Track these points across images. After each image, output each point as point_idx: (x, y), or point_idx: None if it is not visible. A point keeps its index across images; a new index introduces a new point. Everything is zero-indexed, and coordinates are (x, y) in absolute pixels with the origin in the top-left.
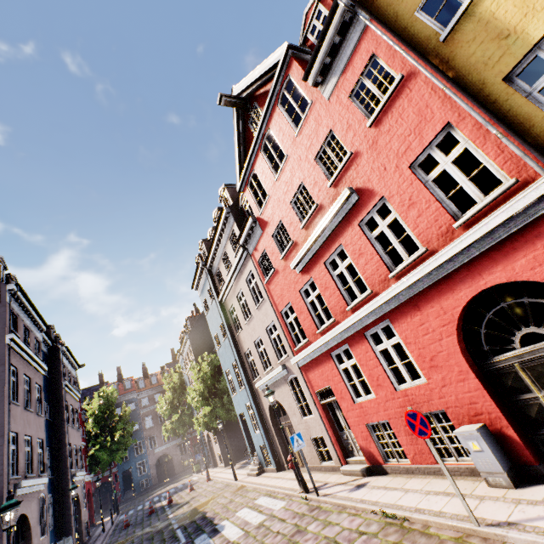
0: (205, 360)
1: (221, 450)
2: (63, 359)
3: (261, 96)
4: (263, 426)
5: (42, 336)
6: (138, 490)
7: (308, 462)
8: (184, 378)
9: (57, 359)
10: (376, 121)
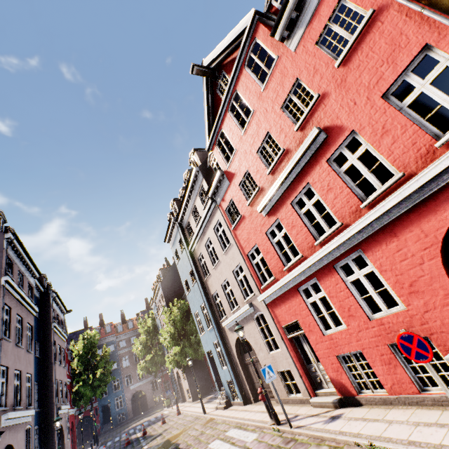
0: (175, 305)
1: (189, 386)
2: (53, 303)
3: (228, 64)
4: (229, 362)
5: (35, 282)
6: (115, 423)
7: (274, 395)
8: (157, 322)
9: (47, 303)
10: (345, 60)
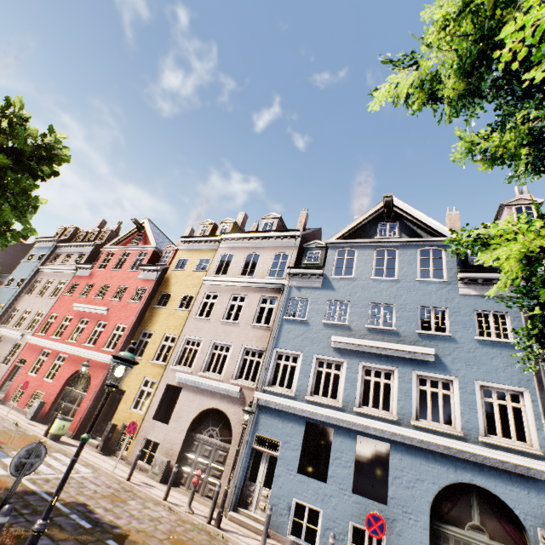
0: None
1: None
2: None
3: (146, 237)
4: None
5: None
6: None
7: None
8: None
9: None
10: (130, 303)
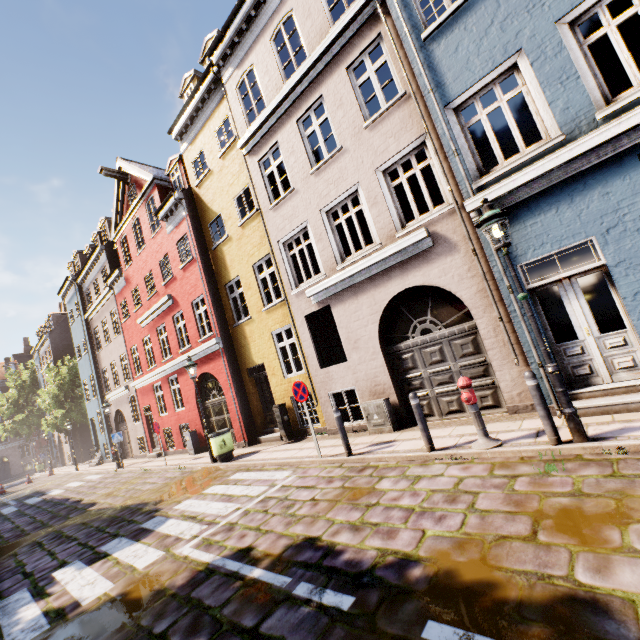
0: (66, 365)
1: (71, 450)
2: None
3: (139, 183)
4: (108, 428)
5: None
6: None
7: (134, 453)
8: (38, 377)
9: None
10: (184, 269)
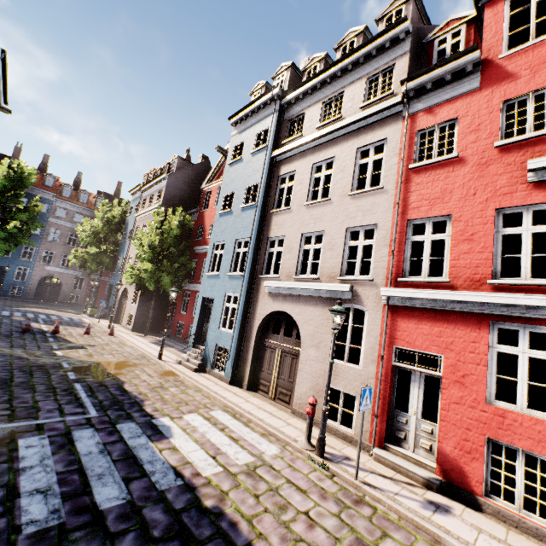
0: (176, 215)
1: (137, 313)
2: None
3: None
4: (240, 329)
5: None
6: (5, 292)
7: (294, 404)
8: (127, 219)
9: None
10: None
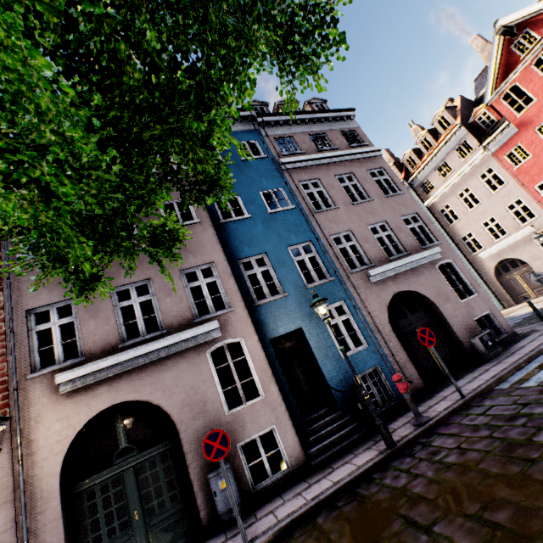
0: None
1: None
2: None
3: (537, 22)
4: (485, 283)
5: None
6: None
7: None
8: None
9: None
10: None
